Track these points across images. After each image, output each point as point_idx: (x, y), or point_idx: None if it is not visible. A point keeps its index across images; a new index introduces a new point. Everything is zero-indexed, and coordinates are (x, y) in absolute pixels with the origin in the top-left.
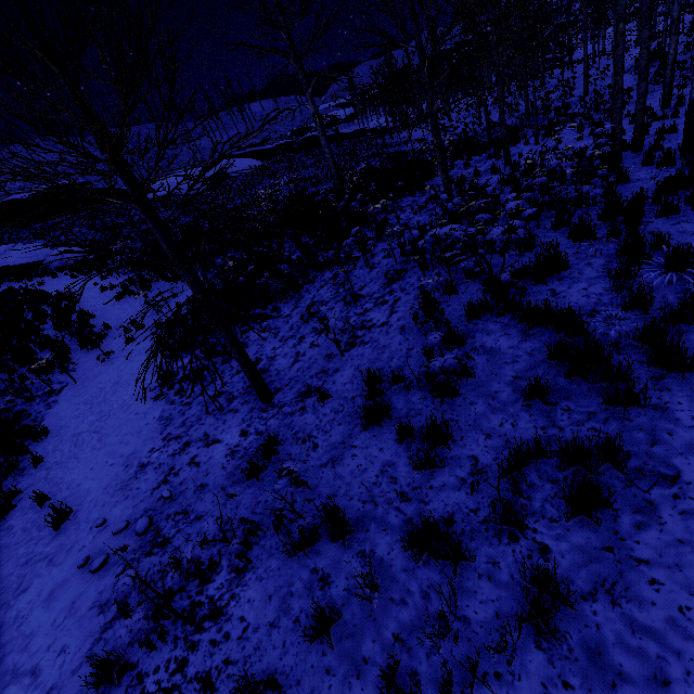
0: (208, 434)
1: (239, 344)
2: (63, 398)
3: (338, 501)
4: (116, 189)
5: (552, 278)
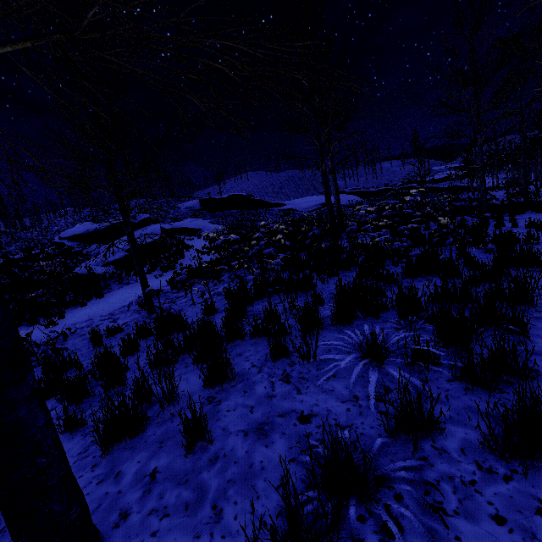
0: (119, 318)
1: (143, 274)
2: (126, 287)
3: (85, 361)
4: (264, 201)
5: (300, 294)
